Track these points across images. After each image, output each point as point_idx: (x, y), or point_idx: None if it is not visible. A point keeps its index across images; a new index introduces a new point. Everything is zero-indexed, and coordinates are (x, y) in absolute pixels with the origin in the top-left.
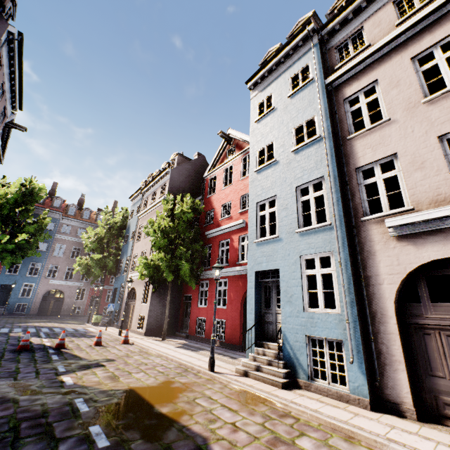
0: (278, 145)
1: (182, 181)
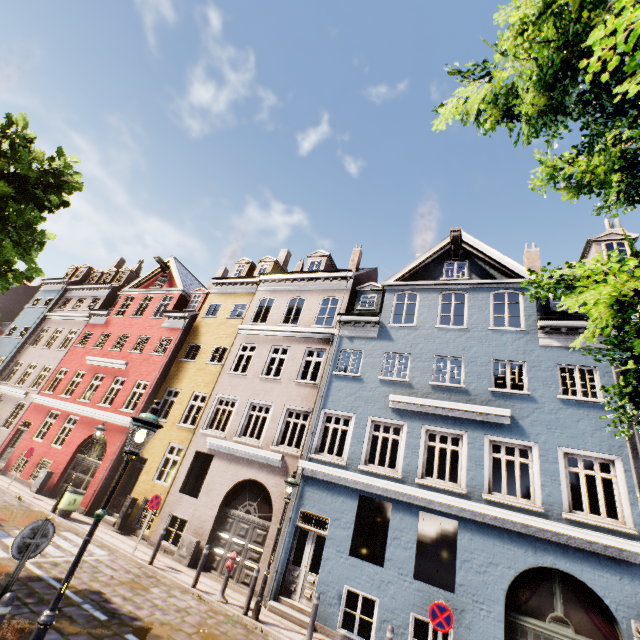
0: (17, 330)
1: (5, 302)
